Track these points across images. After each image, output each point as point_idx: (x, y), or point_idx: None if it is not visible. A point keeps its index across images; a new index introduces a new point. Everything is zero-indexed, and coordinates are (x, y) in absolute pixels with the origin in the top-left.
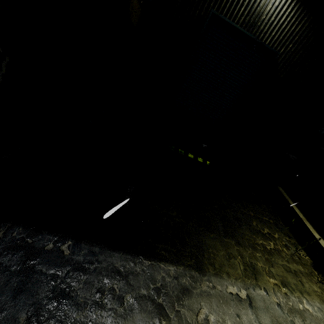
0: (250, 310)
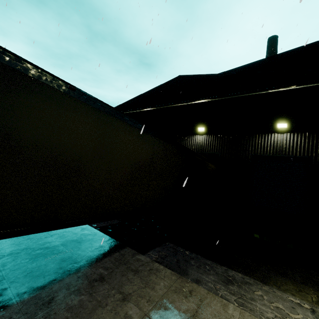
0: (310, 312)
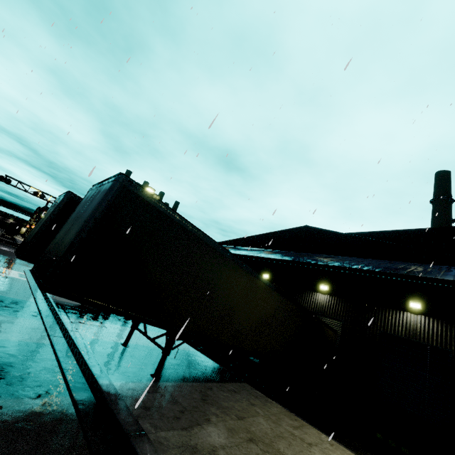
0: None
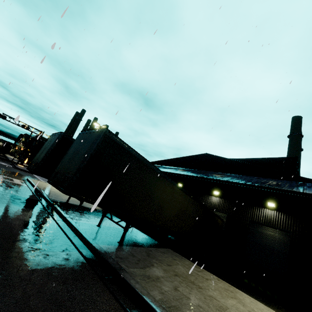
0: None
